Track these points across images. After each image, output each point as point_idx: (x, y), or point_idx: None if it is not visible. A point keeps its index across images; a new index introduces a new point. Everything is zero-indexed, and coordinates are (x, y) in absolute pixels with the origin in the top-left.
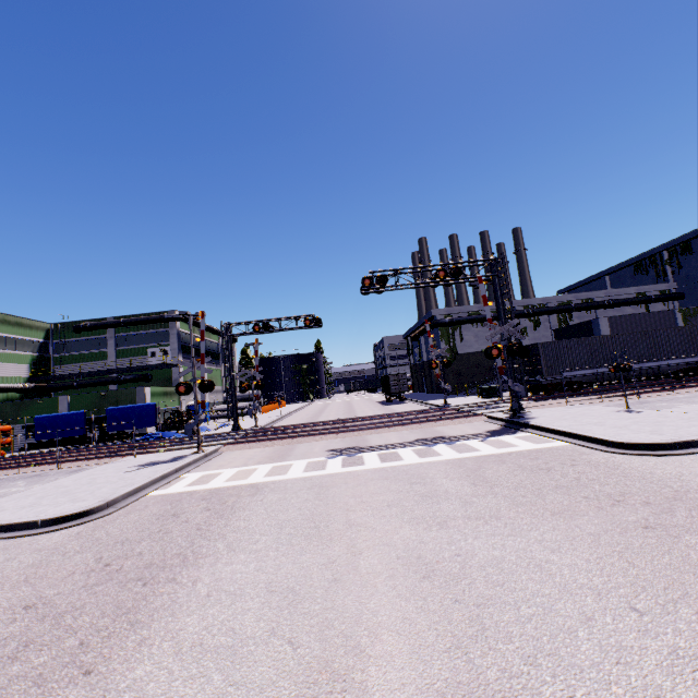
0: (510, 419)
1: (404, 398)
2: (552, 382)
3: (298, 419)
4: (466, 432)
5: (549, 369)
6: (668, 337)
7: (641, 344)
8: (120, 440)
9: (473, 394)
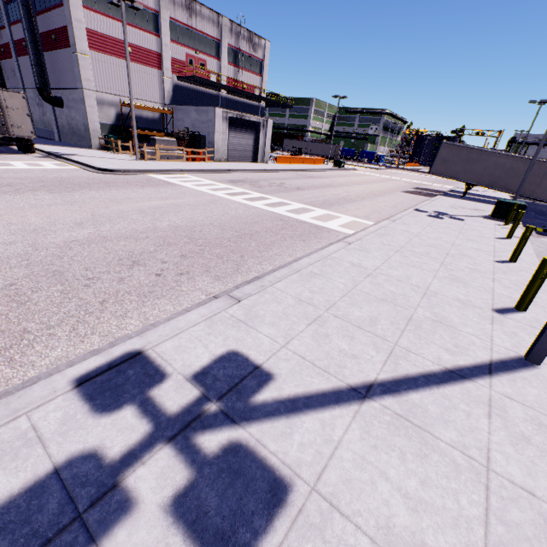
0: None
1: None
2: None
3: None
4: None
5: None
6: None
7: None
8: None
9: None
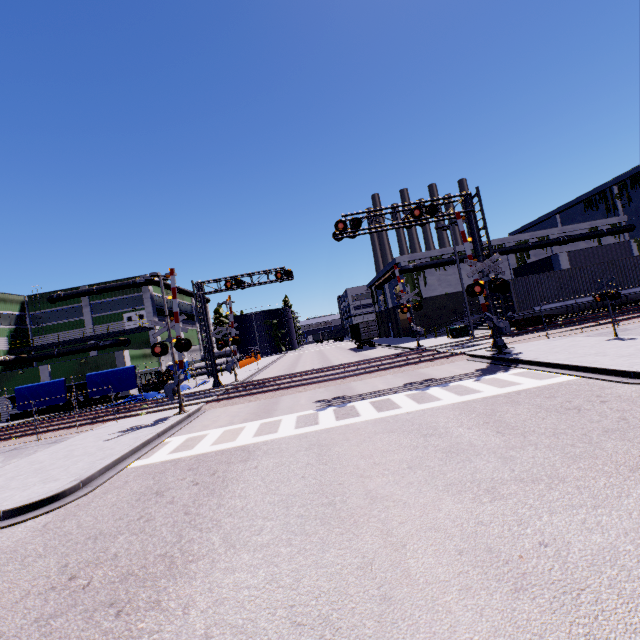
0: (497, 356)
1: (373, 344)
2: (524, 317)
3: (275, 371)
4: (454, 372)
5: (520, 304)
6: (634, 265)
7: (609, 273)
8: (104, 403)
9: (441, 335)
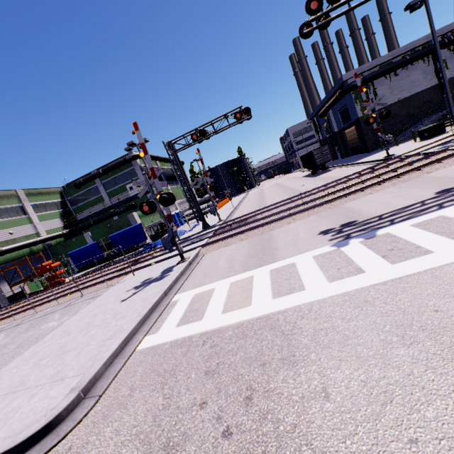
0: None
1: (326, 167)
2: None
3: (248, 206)
4: None
5: None
6: None
7: None
8: (131, 252)
9: (398, 143)
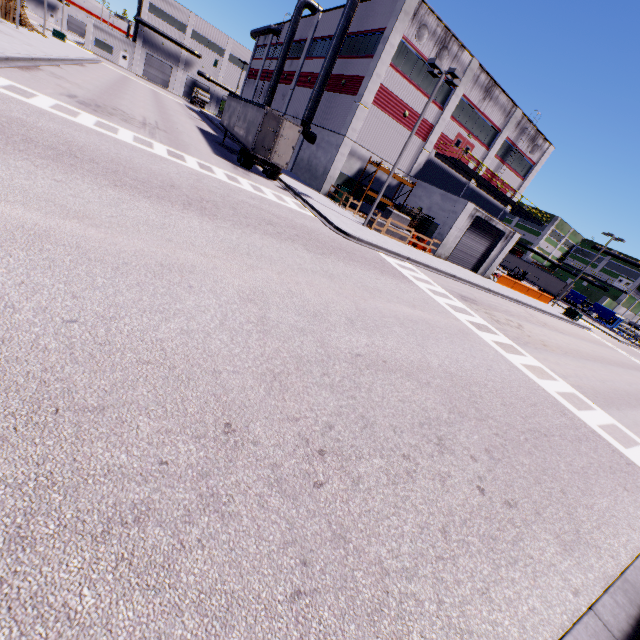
0: None
1: None
2: None
3: None
4: None
5: None
6: None
7: None
8: None
9: None
